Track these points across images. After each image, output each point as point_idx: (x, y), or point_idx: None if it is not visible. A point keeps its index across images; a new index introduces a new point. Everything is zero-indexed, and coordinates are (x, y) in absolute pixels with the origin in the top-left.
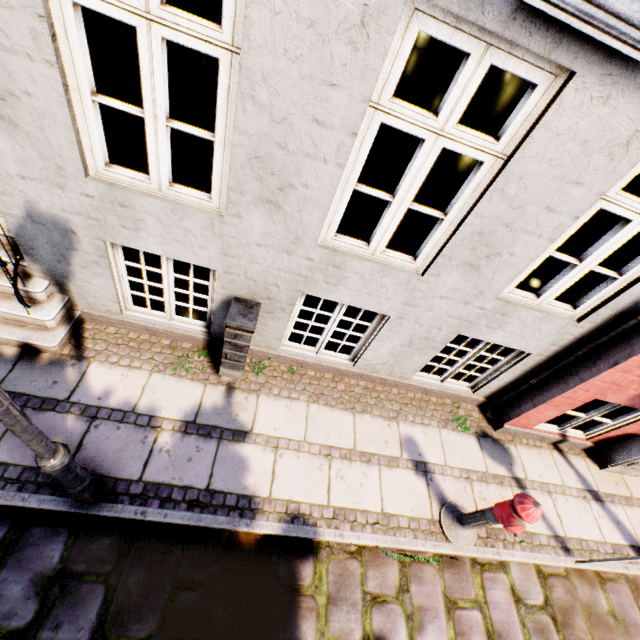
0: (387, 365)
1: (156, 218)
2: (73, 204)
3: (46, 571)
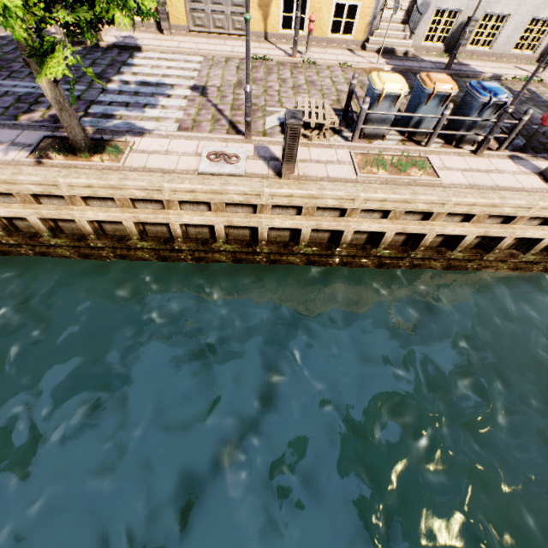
0: (503, 45)
1: None
2: None
3: None
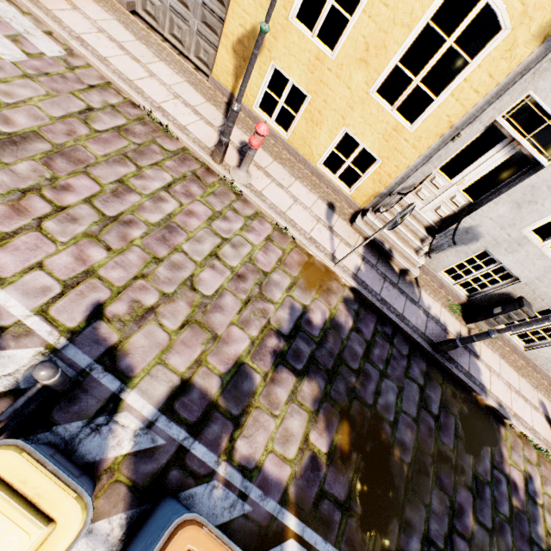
0: (547, 359)
1: (526, 254)
2: (496, 234)
3: (422, 369)
